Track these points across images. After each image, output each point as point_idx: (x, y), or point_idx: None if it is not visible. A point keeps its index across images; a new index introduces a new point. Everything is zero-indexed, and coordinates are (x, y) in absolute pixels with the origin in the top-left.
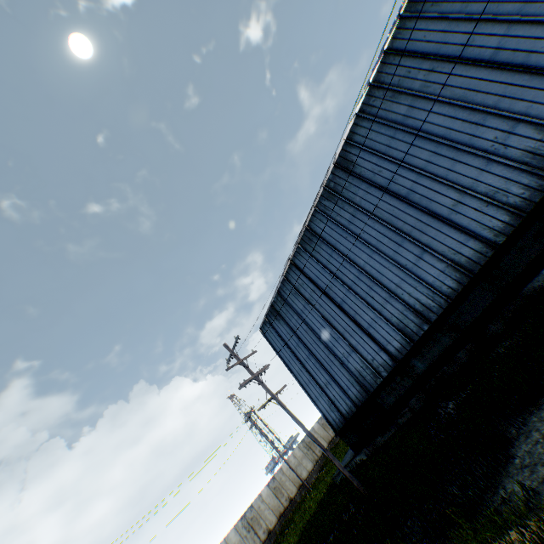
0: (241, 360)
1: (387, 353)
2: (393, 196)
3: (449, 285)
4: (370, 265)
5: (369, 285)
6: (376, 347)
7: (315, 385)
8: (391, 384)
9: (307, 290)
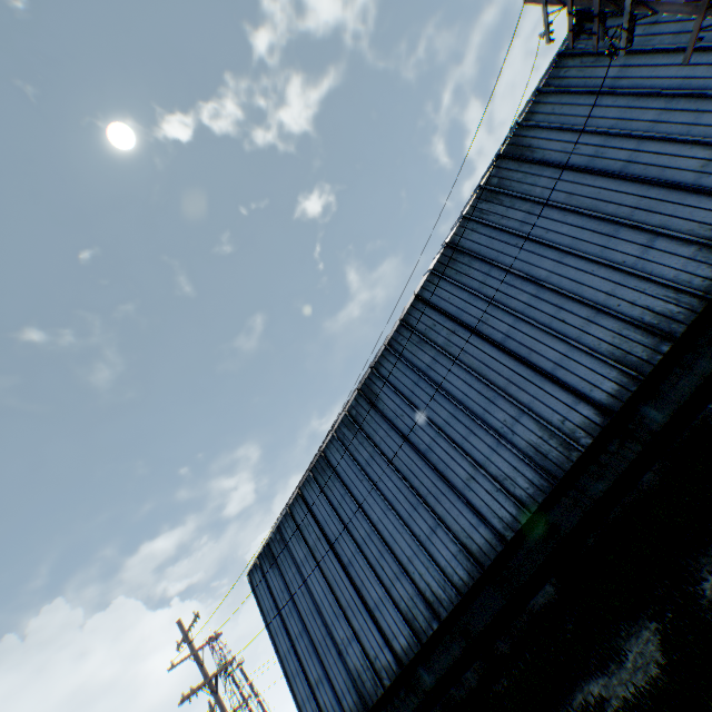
0: (195, 650)
1: (391, 651)
2: (413, 448)
3: (461, 575)
4: (383, 524)
5: (380, 549)
6: (381, 638)
7: (304, 679)
8: (394, 699)
9: (312, 534)
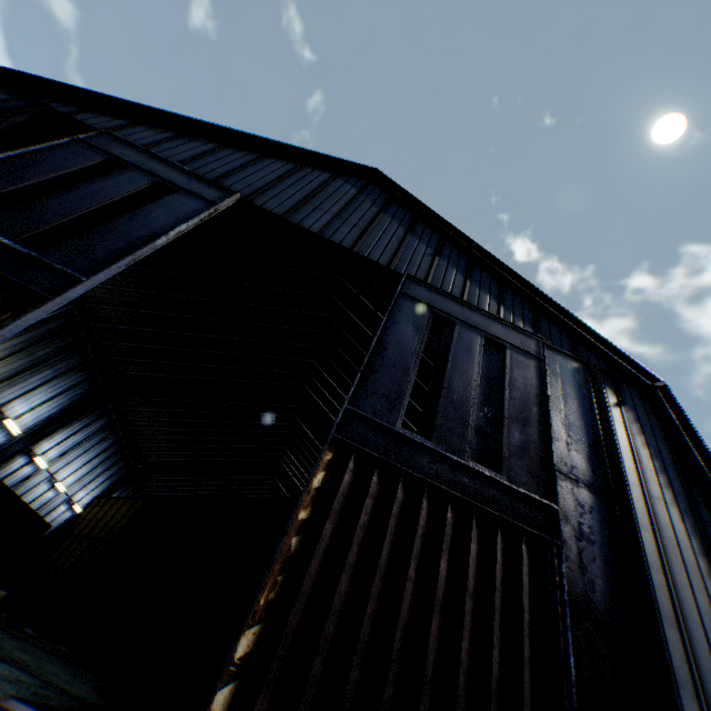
0: None
1: None
2: None
3: None
4: None
5: None
6: None
7: None
8: None
9: None
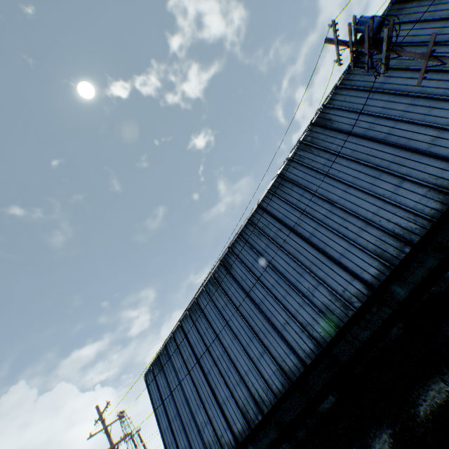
0: (106, 426)
1: (232, 432)
2: (251, 301)
3: (277, 385)
4: (231, 348)
5: (228, 364)
6: (226, 423)
7: (176, 447)
8: None
9: (186, 352)
